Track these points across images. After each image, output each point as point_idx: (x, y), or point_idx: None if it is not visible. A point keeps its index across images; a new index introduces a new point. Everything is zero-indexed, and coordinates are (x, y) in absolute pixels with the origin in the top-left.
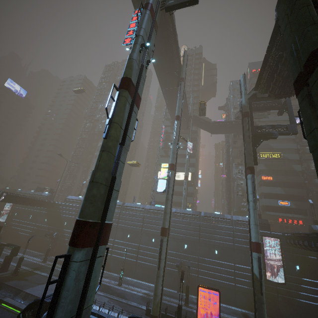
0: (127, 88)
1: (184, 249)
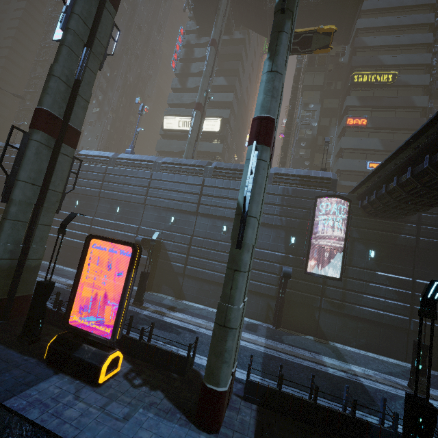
0: None
1: (169, 224)
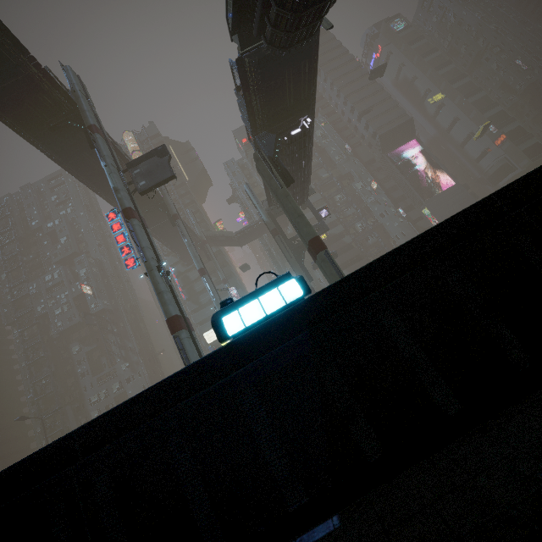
0: (181, 327)
1: None
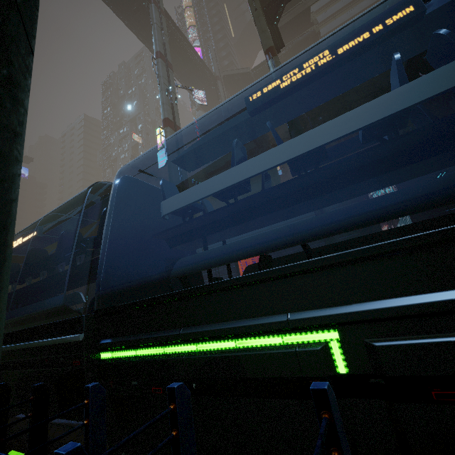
0: None
1: None
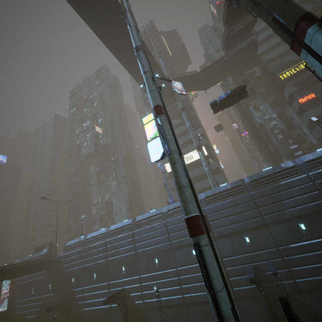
0: None
1: (247, 246)
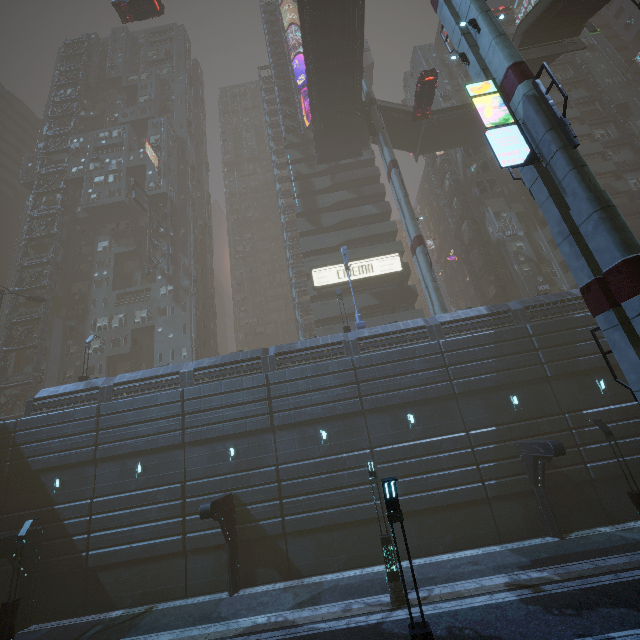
0: None
1: (514, 411)
